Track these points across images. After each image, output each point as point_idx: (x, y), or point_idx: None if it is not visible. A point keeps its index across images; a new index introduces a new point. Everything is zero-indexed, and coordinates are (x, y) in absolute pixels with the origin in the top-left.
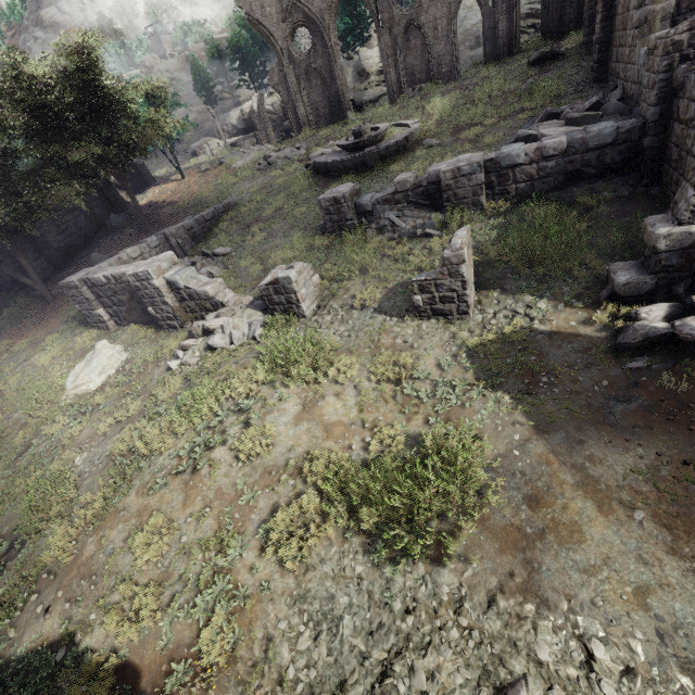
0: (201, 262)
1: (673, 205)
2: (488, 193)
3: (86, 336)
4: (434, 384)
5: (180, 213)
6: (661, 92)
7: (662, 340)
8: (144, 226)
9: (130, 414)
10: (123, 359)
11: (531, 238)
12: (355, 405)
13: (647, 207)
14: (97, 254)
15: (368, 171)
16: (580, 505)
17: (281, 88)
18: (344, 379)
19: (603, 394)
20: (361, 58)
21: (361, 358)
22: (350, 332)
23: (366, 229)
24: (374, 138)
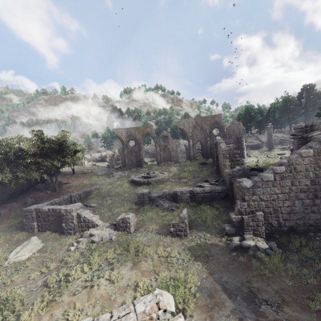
0: (85, 208)
1: (234, 210)
2: (190, 199)
3: (20, 234)
4: (178, 259)
5: (72, 187)
6: (229, 183)
7: (239, 247)
8: (55, 190)
9: (50, 269)
10: (41, 246)
11: (203, 214)
12: (152, 264)
13: (232, 210)
14: (30, 198)
15: (151, 185)
16: (223, 295)
17: (121, 153)
18: (148, 255)
19: (226, 262)
20: (147, 149)
21: (153, 248)
22: (148, 239)
23: (152, 205)
24: (153, 175)
